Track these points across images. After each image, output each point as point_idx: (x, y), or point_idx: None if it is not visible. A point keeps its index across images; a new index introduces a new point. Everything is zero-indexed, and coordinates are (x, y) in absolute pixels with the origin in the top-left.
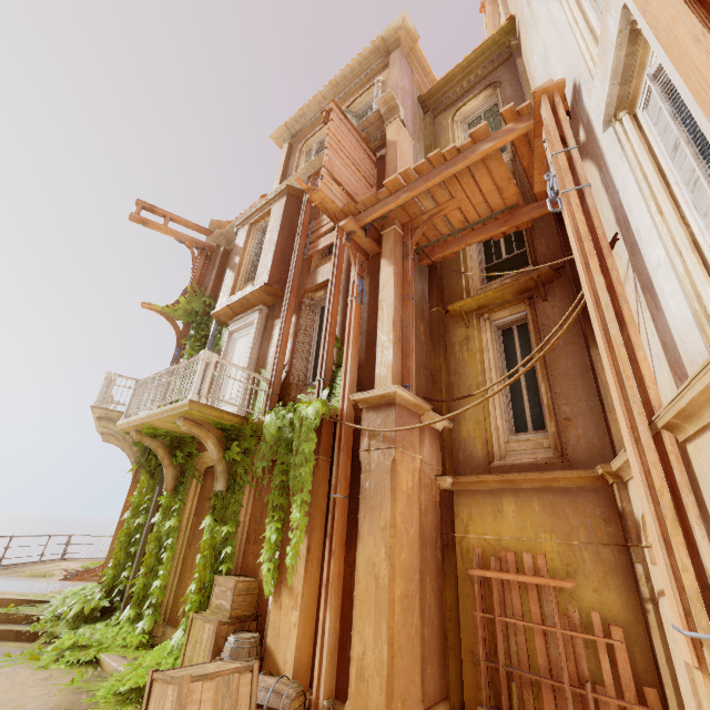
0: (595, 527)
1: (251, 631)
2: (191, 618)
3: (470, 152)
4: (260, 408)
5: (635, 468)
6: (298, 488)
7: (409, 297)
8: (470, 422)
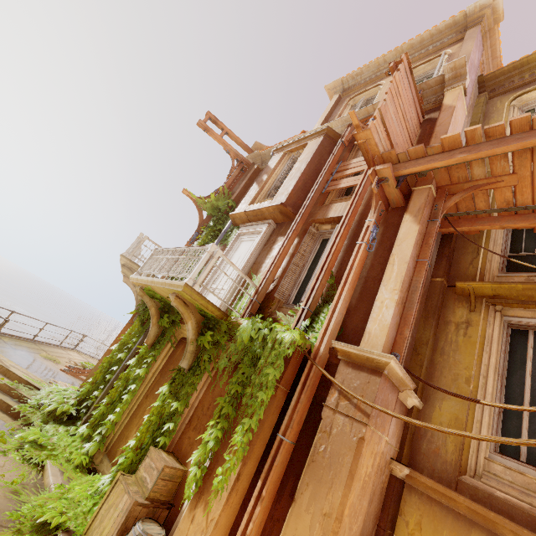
0: None
1: (159, 523)
2: (117, 478)
3: None
4: (240, 308)
5: None
6: (250, 411)
7: (426, 262)
8: (447, 414)
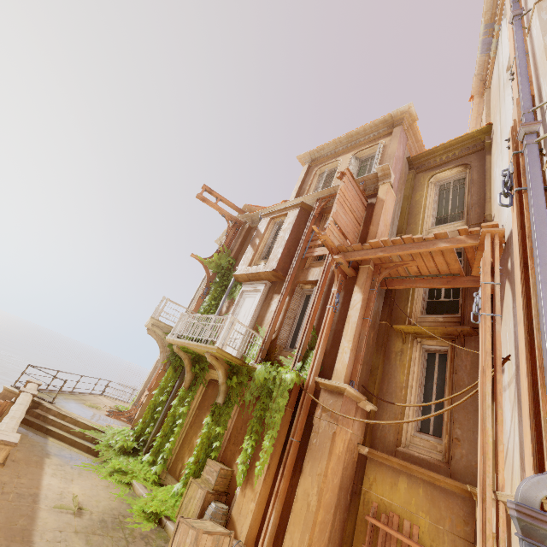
0: (457, 523)
1: (223, 503)
2: (190, 481)
3: (432, 244)
4: (253, 354)
5: (478, 516)
6: (271, 426)
7: (368, 319)
8: (390, 412)
